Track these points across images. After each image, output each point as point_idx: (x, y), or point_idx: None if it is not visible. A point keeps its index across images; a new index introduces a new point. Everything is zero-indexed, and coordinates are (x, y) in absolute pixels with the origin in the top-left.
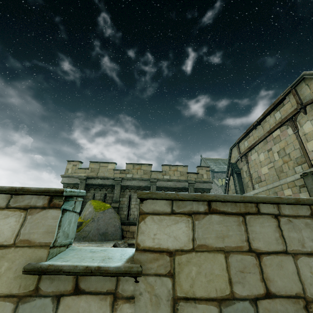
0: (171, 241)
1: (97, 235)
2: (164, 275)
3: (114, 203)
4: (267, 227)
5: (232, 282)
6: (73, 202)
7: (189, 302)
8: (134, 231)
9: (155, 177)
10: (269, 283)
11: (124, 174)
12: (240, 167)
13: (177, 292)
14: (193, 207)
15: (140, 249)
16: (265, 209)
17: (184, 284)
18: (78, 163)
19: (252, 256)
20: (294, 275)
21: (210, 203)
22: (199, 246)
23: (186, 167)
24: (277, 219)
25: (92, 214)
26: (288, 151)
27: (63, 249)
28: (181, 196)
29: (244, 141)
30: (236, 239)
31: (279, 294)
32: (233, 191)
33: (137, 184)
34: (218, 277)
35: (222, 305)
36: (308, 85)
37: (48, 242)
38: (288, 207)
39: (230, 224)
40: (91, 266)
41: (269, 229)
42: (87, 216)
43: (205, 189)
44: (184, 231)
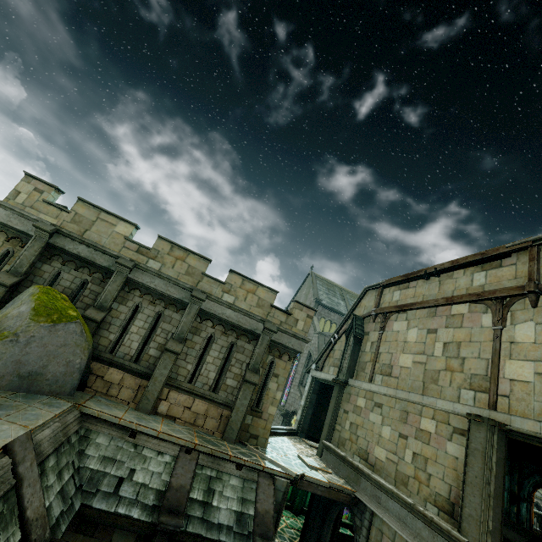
0: None
1: (9, 377)
2: None
3: (95, 310)
4: None
5: None
6: None
7: None
8: (114, 382)
9: (206, 288)
10: None
11: (144, 258)
12: (366, 329)
13: None
14: None
15: None
16: None
17: None
18: (48, 189)
19: None
20: None
21: None
22: None
23: (273, 294)
24: None
25: (19, 324)
26: (465, 354)
27: None
28: None
29: (395, 288)
30: None
31: None
32: (336, 362)
33: (163, 288)
34: None
35: None
36: None
37: None
38: None
39: None
40: None
41: None
42: (8, 323)
43: (289, 349)
44: None
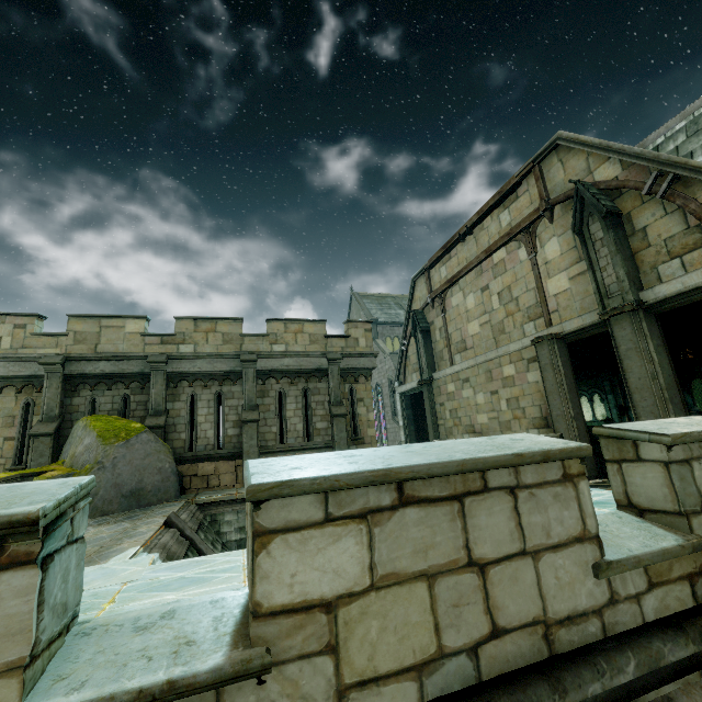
0: (328, 581)
1: (117, 500)
2: (317, 653)
3: (153, 418)
4: (498, 513)
5: (439, 629)
6: (66, 524)
7: (367, 688)
8: (210, 474)
9: (252, 349)
10: (497, 614)
11: (173, 346)
12: (430, 320)
13: (344, 678)
14: (369, 500)
15: (263, 613)
16: (497, 480)
17: (357, 659)
18: (29, 320)
19: (472, 572)
20: (533, 588)
21: (401, 485)
22: (382, 578)
23: (322, 324)
24: (513, 496)
25: (95, 453)
26: (517, 294)
27: (59, 643)
28: (346, 482)
29: (440, 265)
30: (449, 549)
31: (511, 627)
32: (415, 367)
33: (208, 367)
34: (417, 626)
35: (424, 675)
36: (562, 162)
37: (15, 659)
38: (532, 469)
39: (438, 522)
40: (152, 687)
41: (500, 517)
42: (83, 459)
43: (362, 370)
44: (353, 554)
